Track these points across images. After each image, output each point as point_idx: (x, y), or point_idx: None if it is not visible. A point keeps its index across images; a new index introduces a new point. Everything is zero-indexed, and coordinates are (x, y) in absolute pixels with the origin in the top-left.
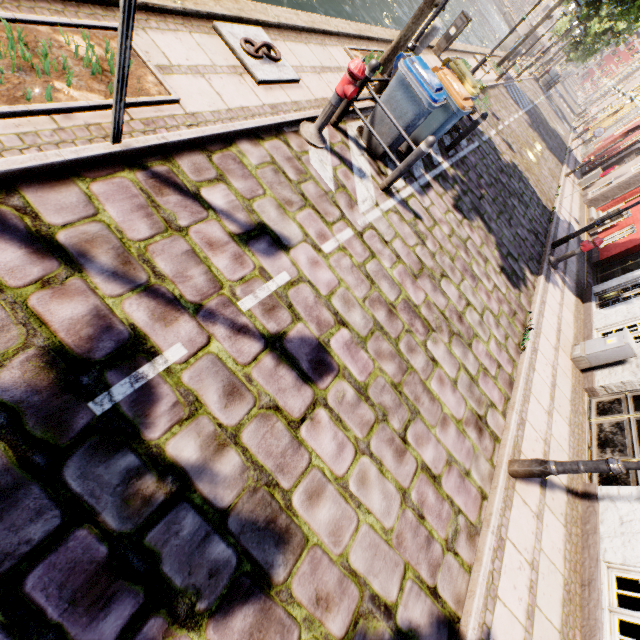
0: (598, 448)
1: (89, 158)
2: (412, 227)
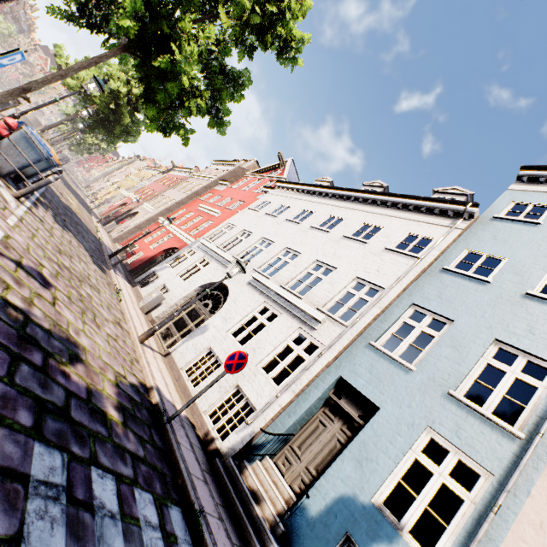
0: (164, 340)
1: None
2: (43, 226)
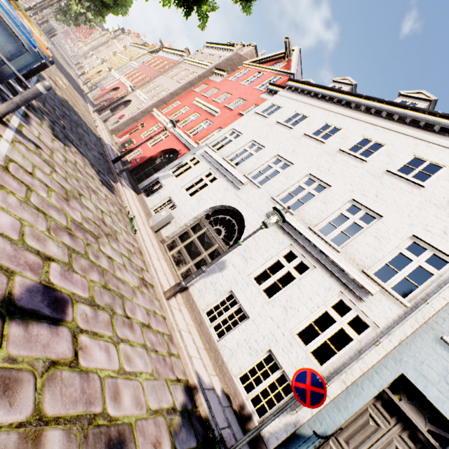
0: (177, 266)
1: None
2: (40, 156)
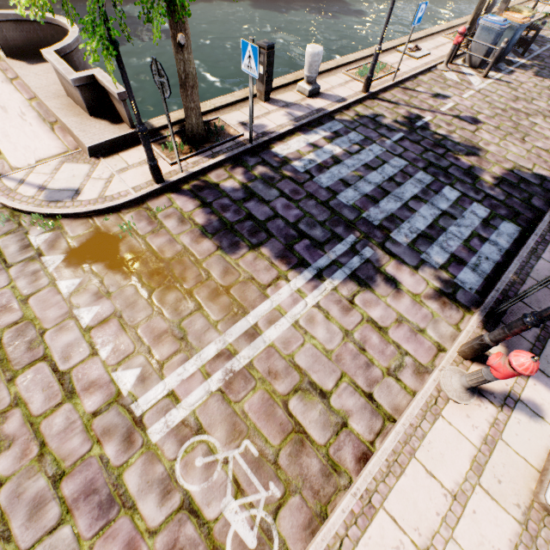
0: None
1: (389, 86)
2: (506, 87)
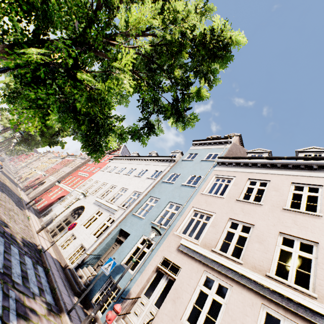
0: (53, 237)
1: None
2: None
